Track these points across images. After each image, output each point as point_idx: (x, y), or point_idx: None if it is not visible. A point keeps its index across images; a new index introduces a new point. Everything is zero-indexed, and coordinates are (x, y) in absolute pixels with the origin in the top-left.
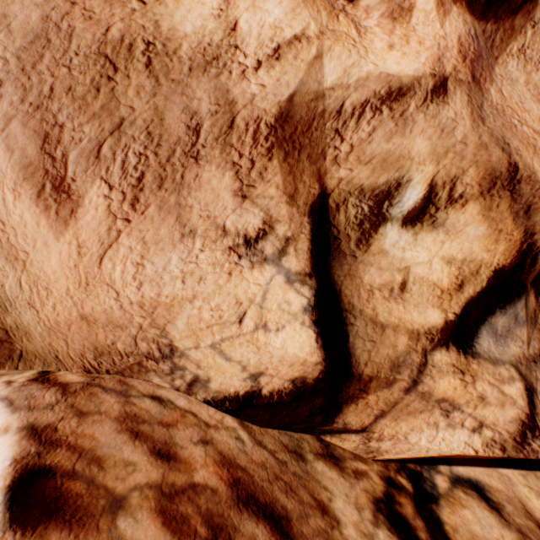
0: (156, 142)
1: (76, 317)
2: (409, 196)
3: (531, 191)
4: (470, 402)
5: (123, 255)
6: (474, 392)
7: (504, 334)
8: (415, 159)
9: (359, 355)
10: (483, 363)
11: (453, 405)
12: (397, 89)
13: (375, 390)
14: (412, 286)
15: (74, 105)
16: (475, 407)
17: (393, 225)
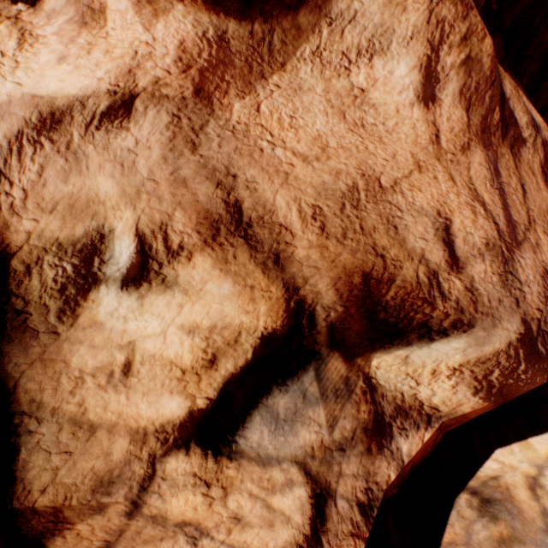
0: None
1: None
2: (121, 249)
3: (273, 236)
4: (221, 524)
5: None
6: (224, 512)
7: (290, 418)
8: (108, 203)
9: (33, 478)
10: (246, 465)
11: (201, 529)
12: (50, 115)
13: (81, 518)
14: (140, 367)
15: None
16: (230, 532)
17: (110, 288)
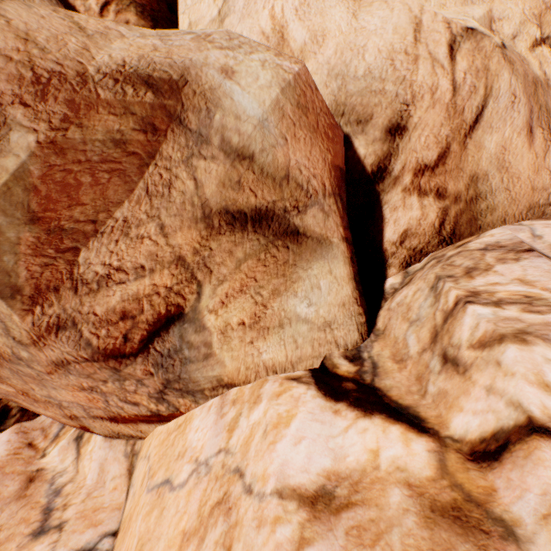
0: (548, 113)
1: (528, 189)
2: None
3: None
4: None
5: (550, 155)
6: None
7: None
8: None
9: None
10: None
11: None
12: None
13: None
14: None
15: (532, 100)
16: None
17: None
